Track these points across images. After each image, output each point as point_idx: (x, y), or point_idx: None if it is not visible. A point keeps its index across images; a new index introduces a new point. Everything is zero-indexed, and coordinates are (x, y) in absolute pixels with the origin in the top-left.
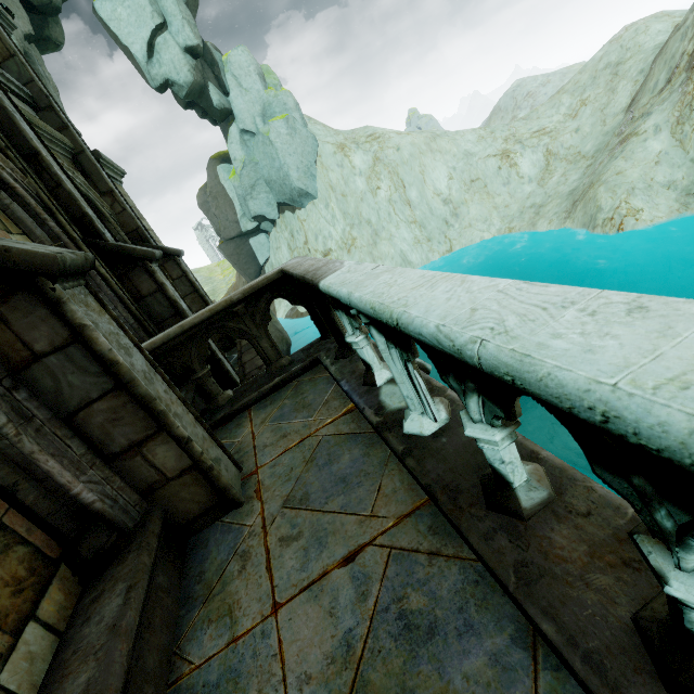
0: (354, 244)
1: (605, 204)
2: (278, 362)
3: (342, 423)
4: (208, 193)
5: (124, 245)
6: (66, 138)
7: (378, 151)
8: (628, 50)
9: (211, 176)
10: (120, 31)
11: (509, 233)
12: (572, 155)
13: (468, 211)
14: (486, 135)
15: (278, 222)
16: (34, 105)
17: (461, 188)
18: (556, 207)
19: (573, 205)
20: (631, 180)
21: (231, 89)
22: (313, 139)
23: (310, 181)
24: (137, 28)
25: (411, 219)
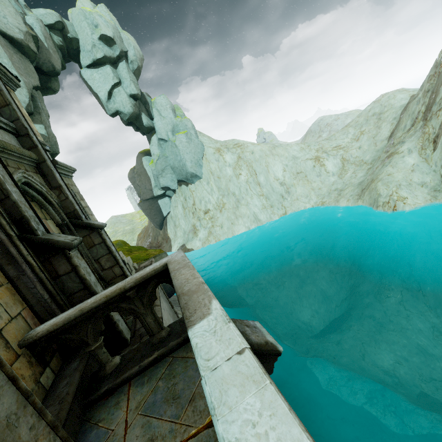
0: (224, 207)
1: (383, 193)
2: (158, 334)
3: (204, 441)
4: (135, 172)
5: (50, 238)
6: (34, 153)
7: (241, 153)
8: (385, 107)
9: (138, 162)
10: (94, 85)
11: (322, 205)
12: (357, 161)
13: (296, 190)
14: (305, 147)
15: (177, 191)
16: (16, 133)
17: (291, 176)
18: (351, 192)
19: (362, 191)
20: (398, 180)
21: (155, 116)
22: (202, 145)
23: (198, 168)
24: (103, 84)
25: (260, 193)
